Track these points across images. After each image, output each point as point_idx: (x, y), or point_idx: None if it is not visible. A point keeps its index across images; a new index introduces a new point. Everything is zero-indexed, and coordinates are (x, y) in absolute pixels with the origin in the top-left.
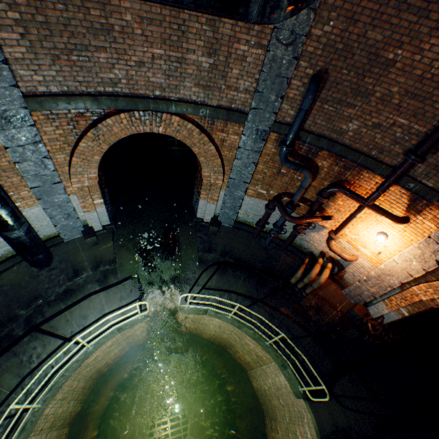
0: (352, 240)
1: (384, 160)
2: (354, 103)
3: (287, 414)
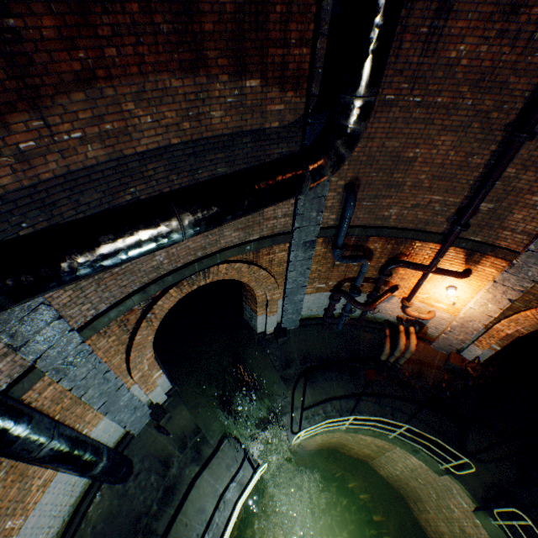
0: (424, 299)
1: (431, 230)
2: (390, 194)
3: (431, 491)
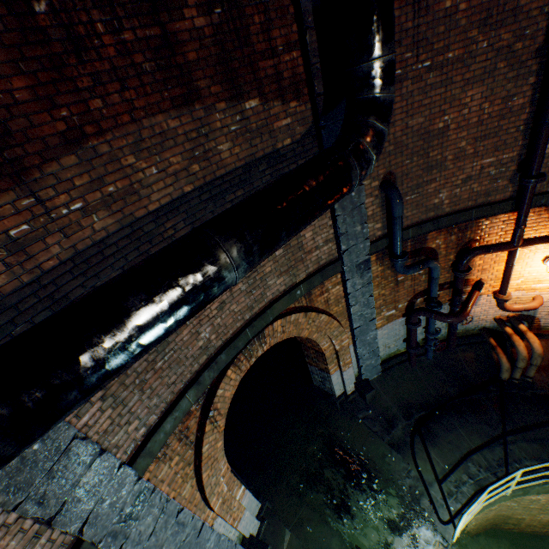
0: (520, 284)
1: (496, 199)
2: (433, 177)
3: None
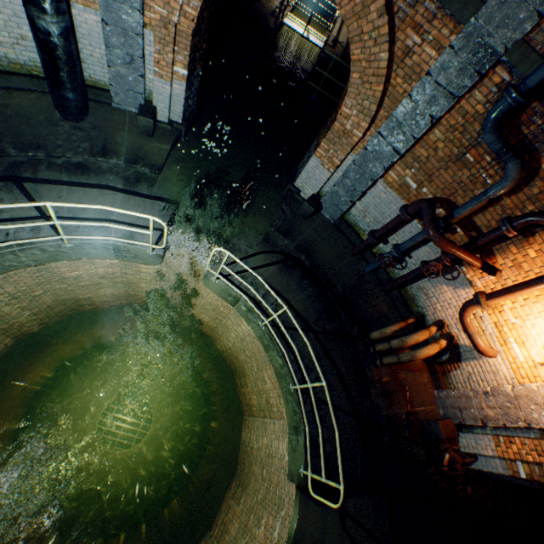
0: (507, 324)
1: None
2: None
3: (262, 491)
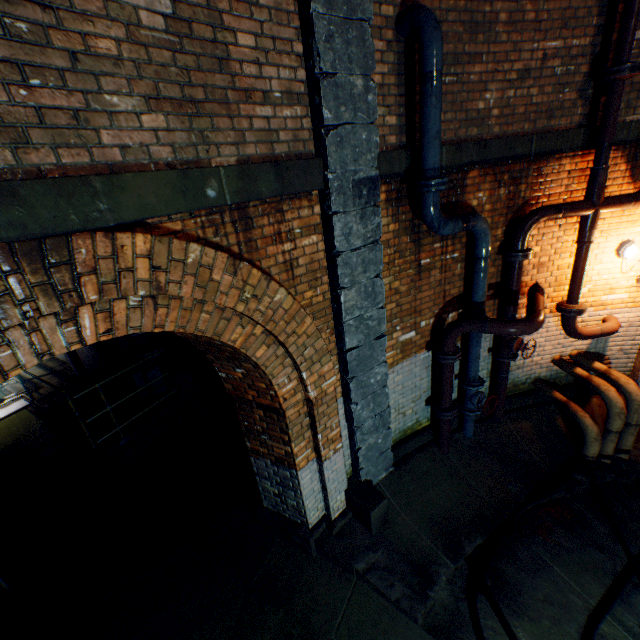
0: (587, 296)
1: (561, 126)
2: (478, 51)
3: None
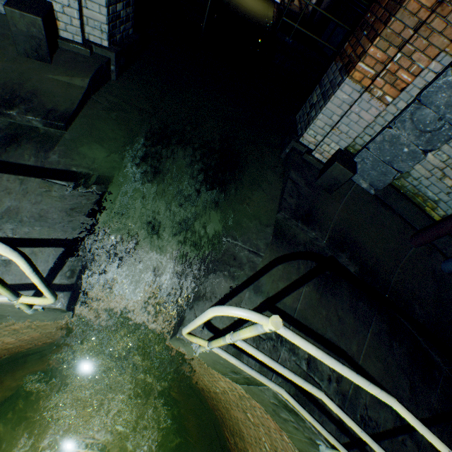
0: None
1: None
2: None
3: None
